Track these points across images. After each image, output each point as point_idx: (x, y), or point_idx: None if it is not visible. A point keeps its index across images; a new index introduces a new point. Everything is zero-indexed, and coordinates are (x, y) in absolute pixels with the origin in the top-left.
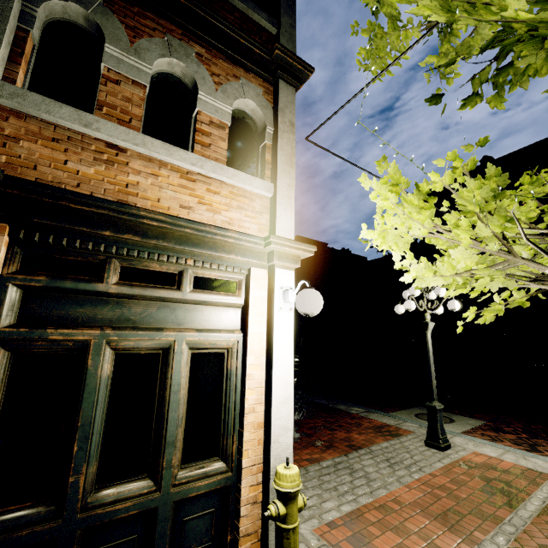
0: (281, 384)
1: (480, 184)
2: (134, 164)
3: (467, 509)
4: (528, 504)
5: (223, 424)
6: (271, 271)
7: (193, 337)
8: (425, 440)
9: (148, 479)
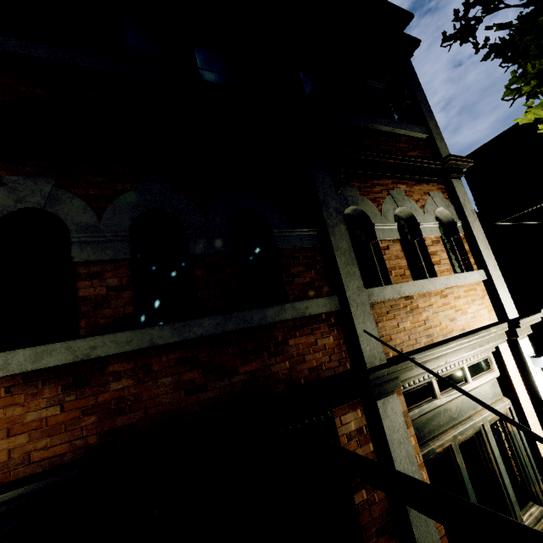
0: None
1: None
2: (419, 304)
3: None
4: None
5: (524, 475)
6: (513, 343)
7: (489, 416)
8: None
9: None
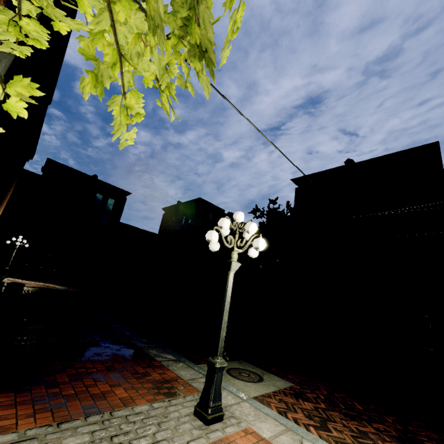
0: None
1: None
2: None
3: None
4: None
5: None
6: None
7: None
8: (196, 406)
9: None
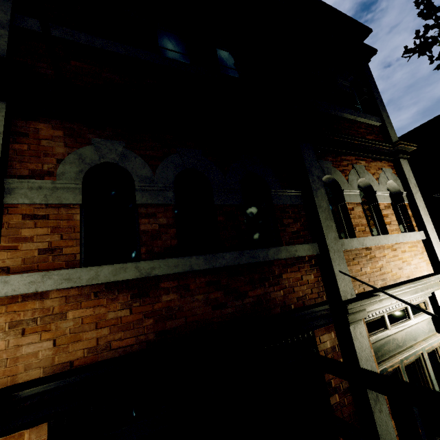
0: None
1: None
2: (376, 254)
3: None
4: None
5: None
6: None
7: (427, 347)
8: None
9: None
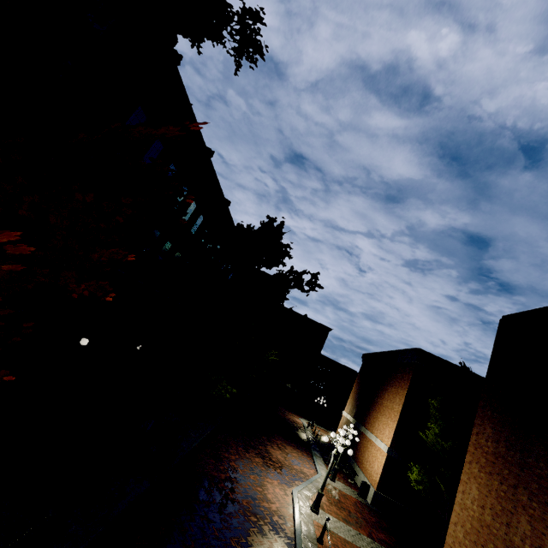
0: None
1: None
2: None
3: None
4: None
5: None
6: None
7: None
8: None
9: None
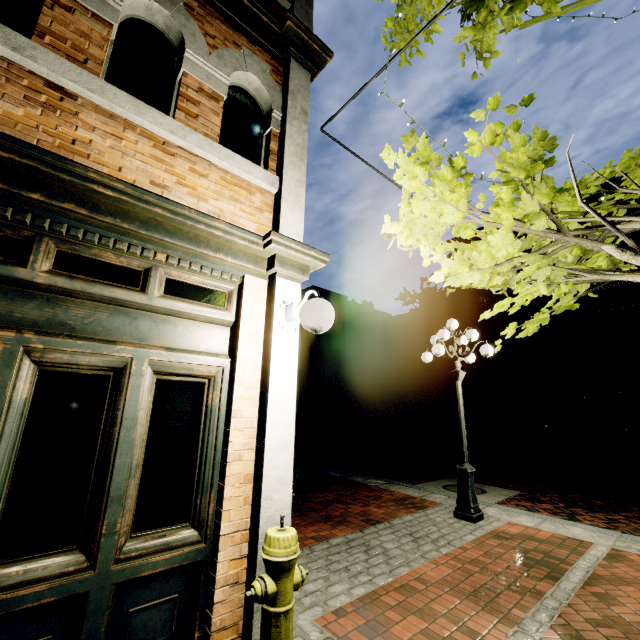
0: (278, 424)
1: (527, 138)
2: (86, 117)
3: (504, 585)
4: (571, 575)
5: (197, 477)
6: (272, 281)
7: (160, 357)
8: (455, 511)
9: (78, 553)
